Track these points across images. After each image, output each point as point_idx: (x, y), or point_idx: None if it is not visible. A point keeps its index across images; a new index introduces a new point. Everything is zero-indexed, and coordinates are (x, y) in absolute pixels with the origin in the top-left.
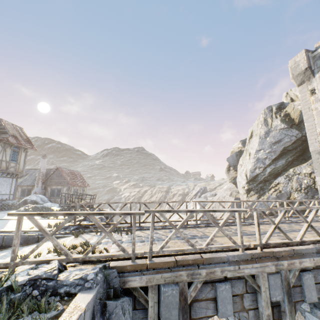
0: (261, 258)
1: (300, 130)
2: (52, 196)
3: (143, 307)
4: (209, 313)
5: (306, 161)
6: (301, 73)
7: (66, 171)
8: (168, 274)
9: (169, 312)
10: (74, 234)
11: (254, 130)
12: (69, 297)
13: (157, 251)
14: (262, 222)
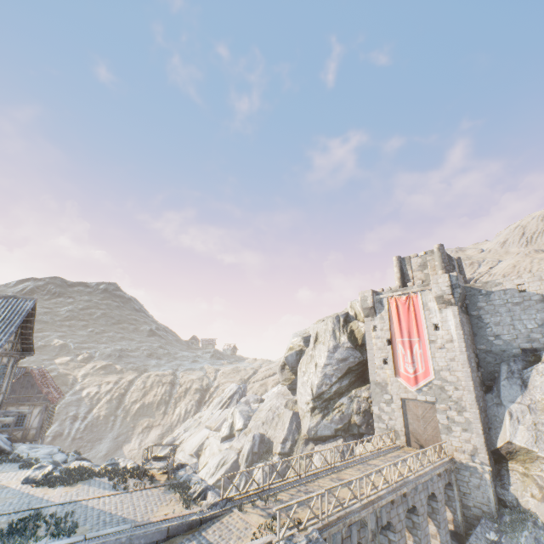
0: (367, 505)
1: (362, 353)
2: (4, 427)
3: None
4: None
5: (365, 384)
6: (368, 308)
7: (37, 374)
8: (336, 526)
9: None
10: (240, 510)
11: (321, 334)
12: None
13: (330, 514)
14: (346, 465)
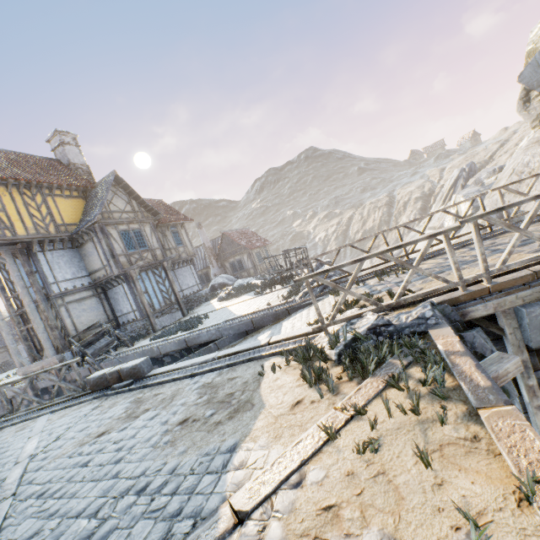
0: None
1: None
2: (235, 272)
3: (495, 337)
4: None
5: None
6: None
7: (234, 234)
8: (526, 292)
9: None
10: (331, 294)
11: None
12: (419, 336)
13: (497, 269)
14: None
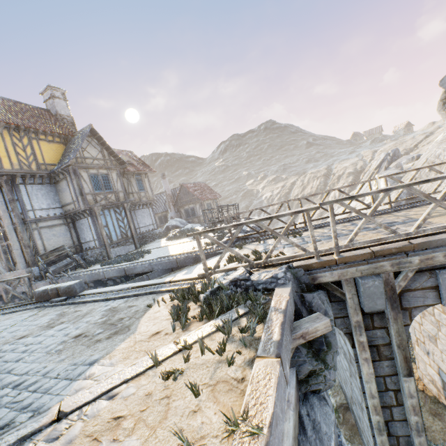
0: None
1: None
2: (188, 217)
3: (340, 299)
4: (429, 302)
5: None
6: None
7: (191, 186)
8: (364, 267)
9: (373, 302)
10: (237, 247)
11: None
12: (268, 292)
13: (344, 245)
14: None
